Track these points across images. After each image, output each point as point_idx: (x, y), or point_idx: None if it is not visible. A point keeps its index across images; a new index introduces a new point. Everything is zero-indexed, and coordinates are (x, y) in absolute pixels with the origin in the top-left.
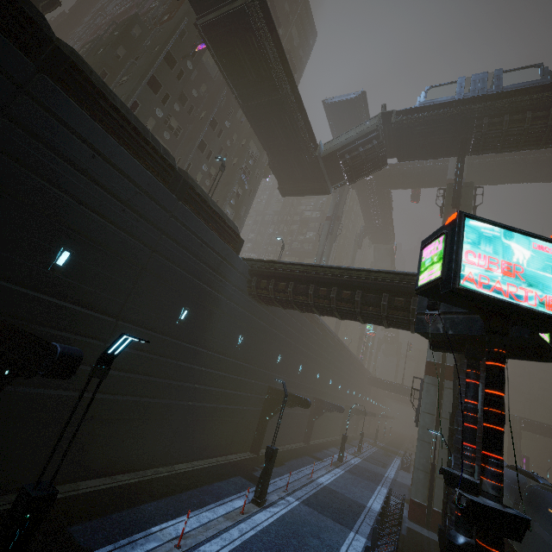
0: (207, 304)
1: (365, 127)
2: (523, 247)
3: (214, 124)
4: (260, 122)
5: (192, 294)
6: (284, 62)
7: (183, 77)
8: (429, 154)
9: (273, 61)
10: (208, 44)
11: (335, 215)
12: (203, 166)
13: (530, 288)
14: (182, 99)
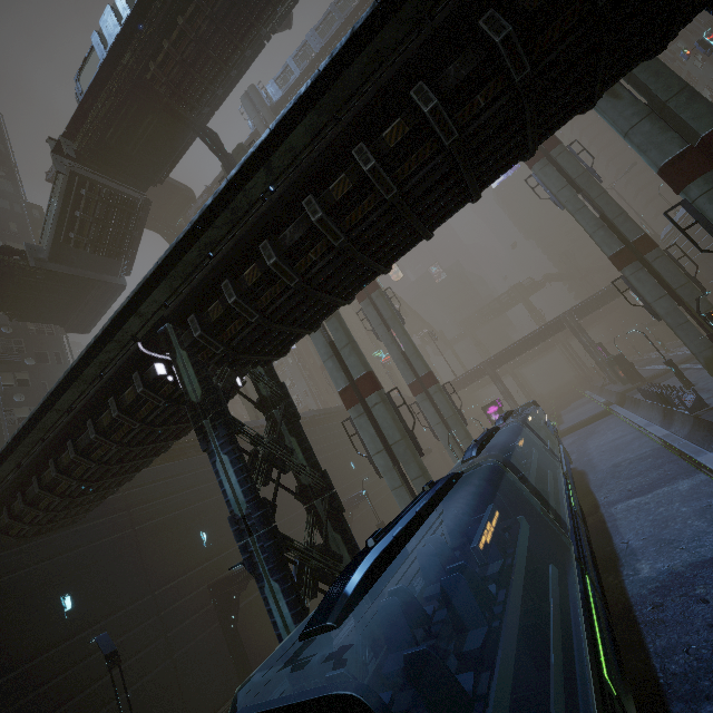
0: None
1: (61, 182)
2: None
3: None
4: None
5: None
6: None
7: None
8: (169, 151)
9: None
10: None
11: None
12: None
13: None
14: None
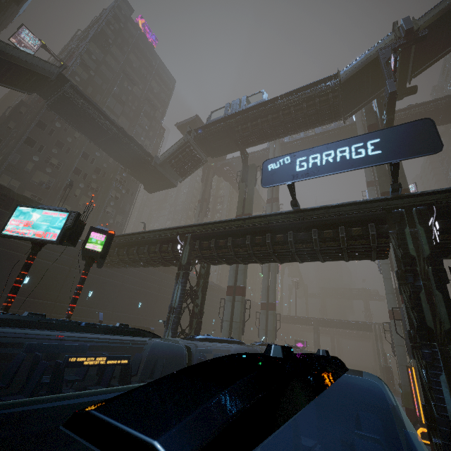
0: (49, 272)
1: (182, 141)
2: (38, 214)
3: (86, 156)
4: (110, 151)
5: (32, 267)
6: (105, 116)
7: (54, 133)
8: (226, 151)
9: (97, 117)
10: (56, 114)
11: (202, 198)
12: (80, 184)
13: (33, 229)
14: (59, 145)
